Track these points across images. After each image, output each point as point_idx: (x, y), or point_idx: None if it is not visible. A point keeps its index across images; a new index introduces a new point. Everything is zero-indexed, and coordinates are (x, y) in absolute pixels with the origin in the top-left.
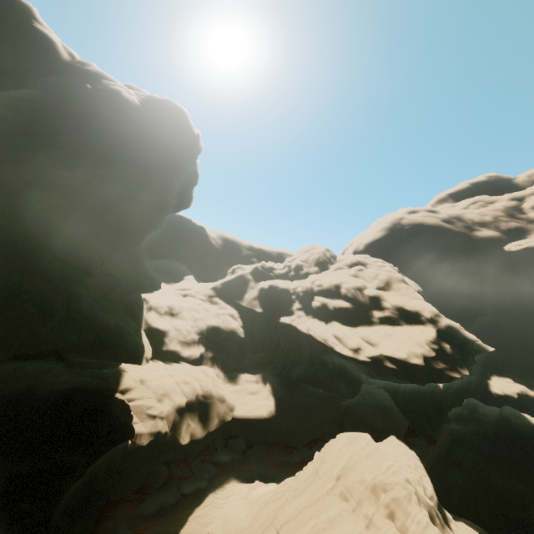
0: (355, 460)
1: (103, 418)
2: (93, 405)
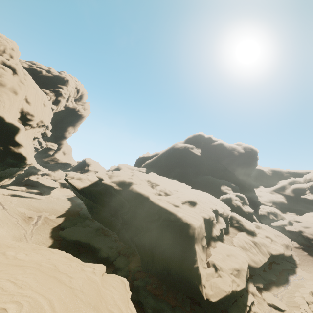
0: (309, 213)
1: (257, 199)
2: (255, 197)
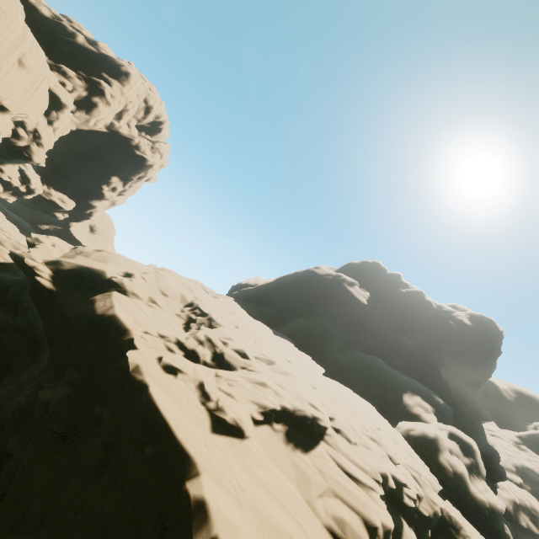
0: None
1: (498, 461)
2: (494, 454)
